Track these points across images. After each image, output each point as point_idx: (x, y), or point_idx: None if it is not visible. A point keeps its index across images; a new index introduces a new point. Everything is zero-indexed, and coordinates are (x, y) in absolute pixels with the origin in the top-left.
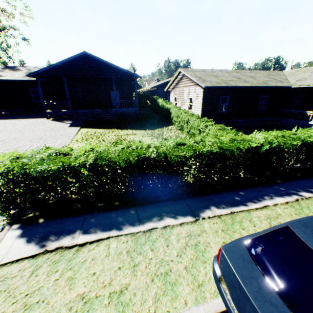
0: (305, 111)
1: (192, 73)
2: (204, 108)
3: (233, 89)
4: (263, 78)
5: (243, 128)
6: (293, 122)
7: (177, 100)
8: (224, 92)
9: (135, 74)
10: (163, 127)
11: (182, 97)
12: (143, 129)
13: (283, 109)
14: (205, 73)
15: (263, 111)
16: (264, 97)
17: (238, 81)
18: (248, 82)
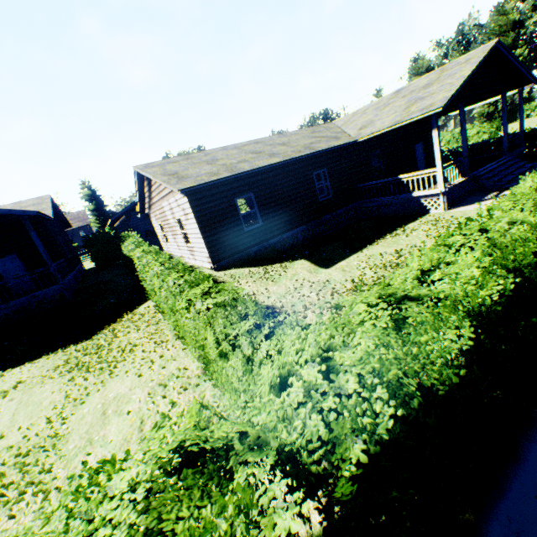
0: (397, 177)
1: (161, 167)
2: (208, 234)
3: (254, 176)
4: (305, 140)
5: (307, 245)
6: (387, 200)
7: (165, 230)
8: (239, 188)
9: (13, 210)
10: (123, 315)
11: (167, 220)
12: (61, 346)
13: (362, 184)
14: (191, 160)
15: (330, 198)
16: (322, 172)
17: (257, 158)
18: (277, 155)
